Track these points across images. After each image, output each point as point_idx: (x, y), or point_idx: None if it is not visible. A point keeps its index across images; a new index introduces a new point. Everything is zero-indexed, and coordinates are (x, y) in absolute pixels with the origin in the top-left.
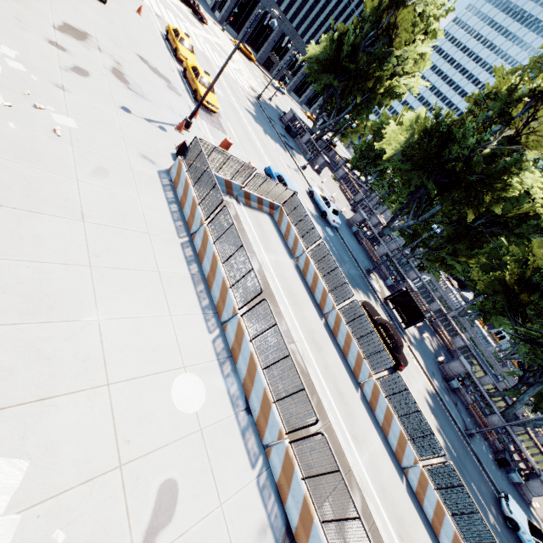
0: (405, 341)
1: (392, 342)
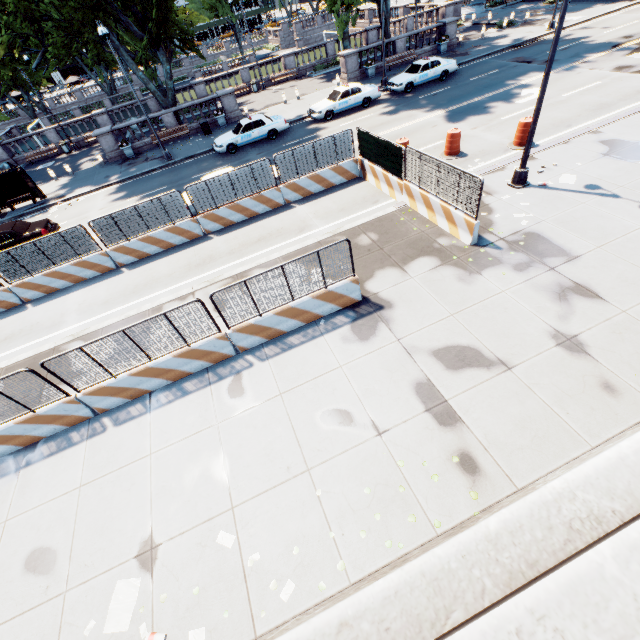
0: (56, 205)
1: (6, 238)
